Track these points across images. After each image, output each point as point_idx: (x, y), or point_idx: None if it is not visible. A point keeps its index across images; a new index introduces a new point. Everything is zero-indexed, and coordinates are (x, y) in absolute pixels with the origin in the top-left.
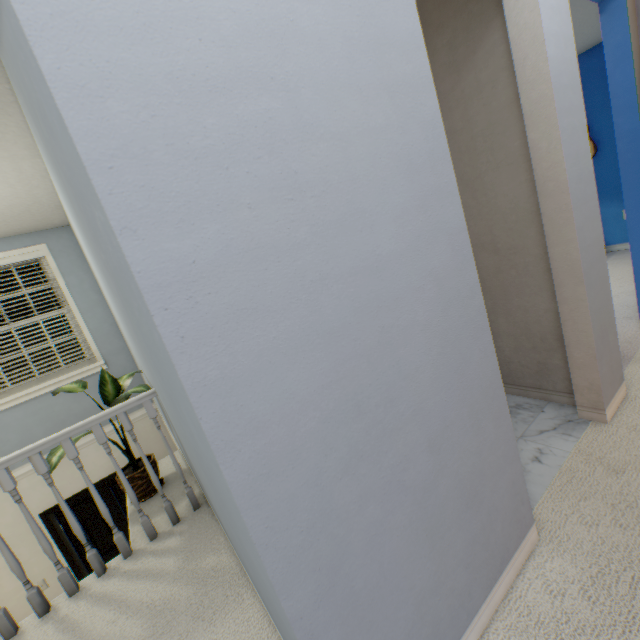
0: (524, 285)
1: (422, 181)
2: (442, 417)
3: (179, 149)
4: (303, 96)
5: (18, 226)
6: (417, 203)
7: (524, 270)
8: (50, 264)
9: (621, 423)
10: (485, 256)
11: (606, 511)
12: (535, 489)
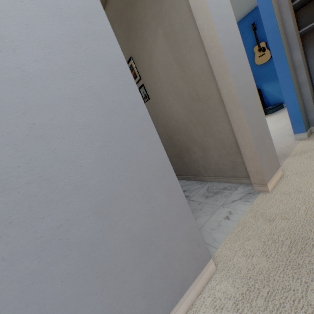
0: (216, 117)
1: (75, 25)
2: (110, 191)
3: None
4: None
5: None
6: (70, 40)
7: (214, 108)
8: None
9: (277, 191)
10: (195, 104)
11: (259, 246)
12: (222, 236)
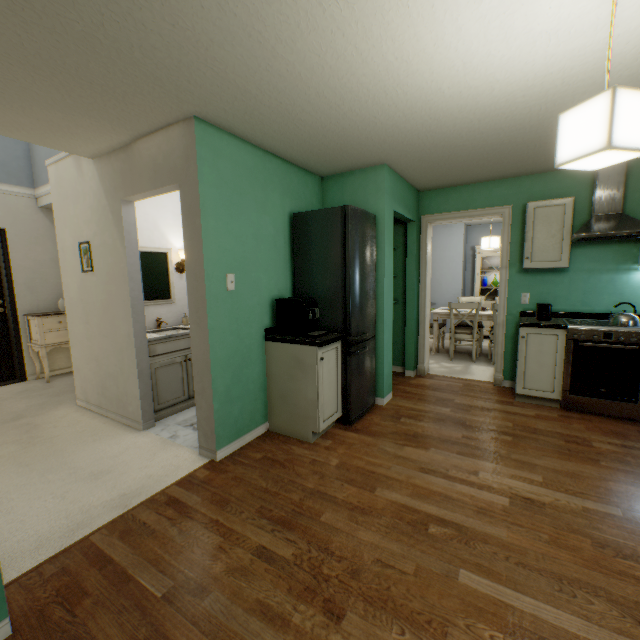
0: None
1: None
2: None
3: None
4: None
5: None
6: None
7: None
8: None
9: None
10: None
11: None
12: None
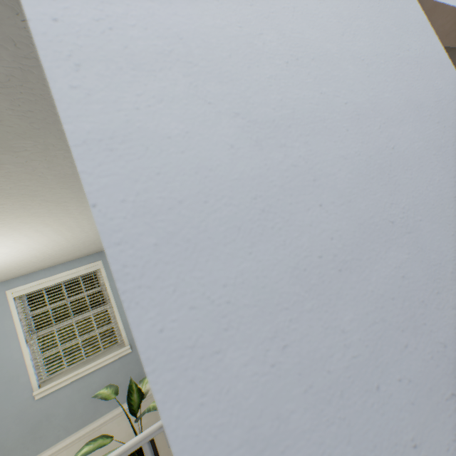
0: None
1: None
2: None
3: (318, 388)
4: (422, 230)
5: (87, 251)
6: None
7: None
8: (102, 274)
9: None
10: None
11: None
12: None
